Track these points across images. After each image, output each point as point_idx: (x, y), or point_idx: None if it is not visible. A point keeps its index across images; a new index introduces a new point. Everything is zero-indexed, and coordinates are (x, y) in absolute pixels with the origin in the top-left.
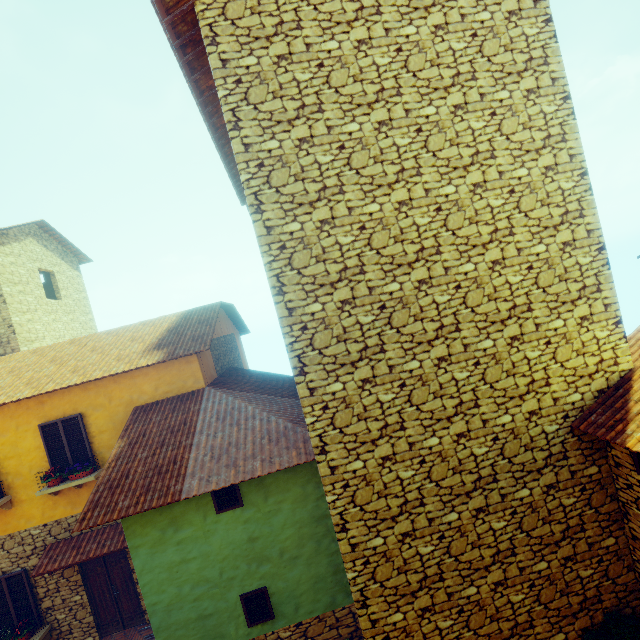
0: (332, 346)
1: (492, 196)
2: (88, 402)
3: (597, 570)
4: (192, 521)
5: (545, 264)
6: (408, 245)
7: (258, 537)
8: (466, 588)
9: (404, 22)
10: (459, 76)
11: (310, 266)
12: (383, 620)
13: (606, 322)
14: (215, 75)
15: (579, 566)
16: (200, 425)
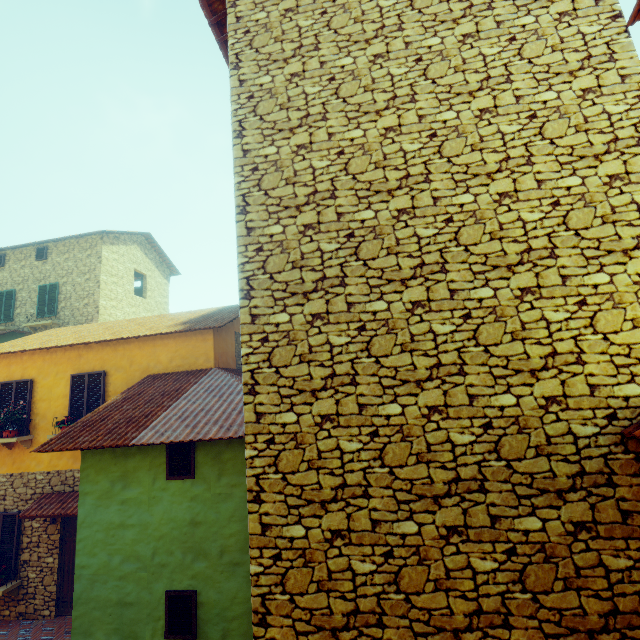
0: (285, 272)
1: (504, 122)
2: (114, 362)
3: None
4: (141, 481)
5: (579, 200)
6: (391, 171)
7: (201, 522)
8: None
9: None
10: (472, 8)
11: (278, 188)
12: None
13: None
14: (229, 29)
15: None
16: (188, 392)
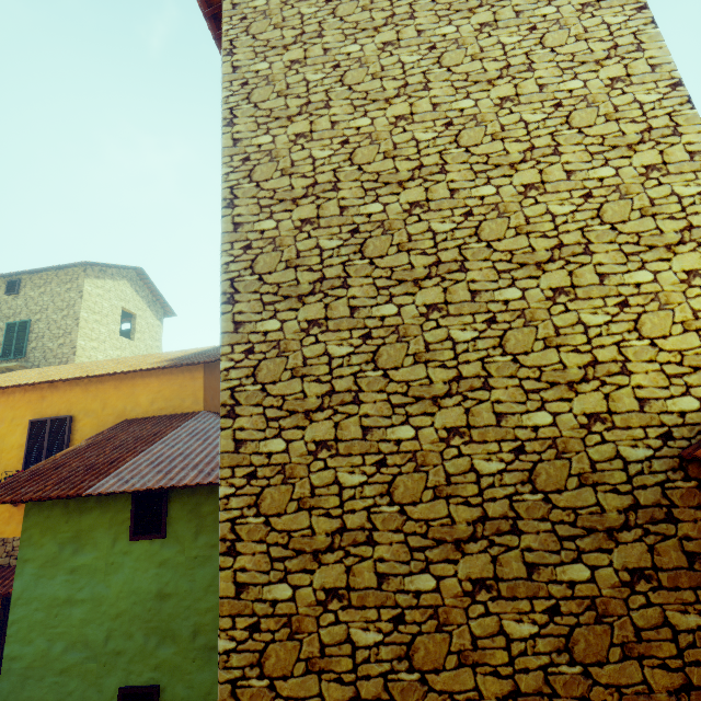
0: (278, 272)
1: (527, 110)
2: (83, 405)
3: None
4: (98, 543)
5: (614, 192)
6: (401, 162)
7: (171, 594)
8: None
9: None
10: None
11: (273, 180)
12: None
13: None
14: (223, 15)
15: None
16: (168, 436)
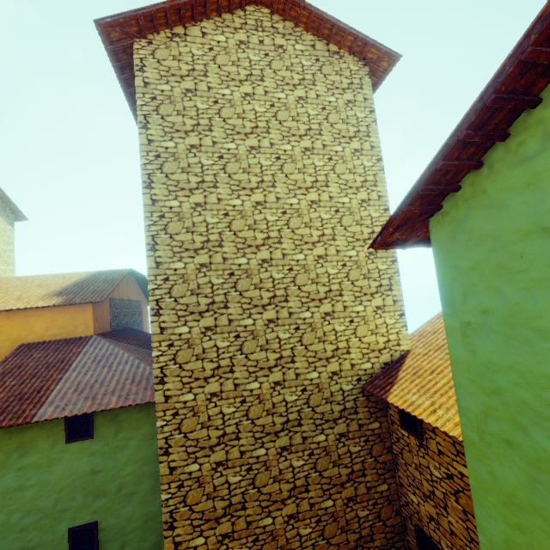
0: (186, 297)
1: (323, 211)
2: None
3: (372, 511)
4: (40, 448)
5: (355, 264)
6: (258, 233)
7: (101, 470)
8: (264, 518)
9: (278, 90)
10: (310, 130)
11: (181, 234)
12: (186, 543)
13: (394, 313)
14: (137, 90)
15: (358, 507)
16: (76, 364)
